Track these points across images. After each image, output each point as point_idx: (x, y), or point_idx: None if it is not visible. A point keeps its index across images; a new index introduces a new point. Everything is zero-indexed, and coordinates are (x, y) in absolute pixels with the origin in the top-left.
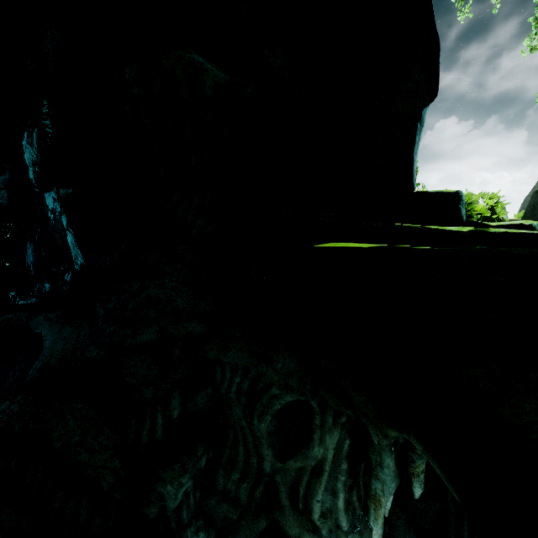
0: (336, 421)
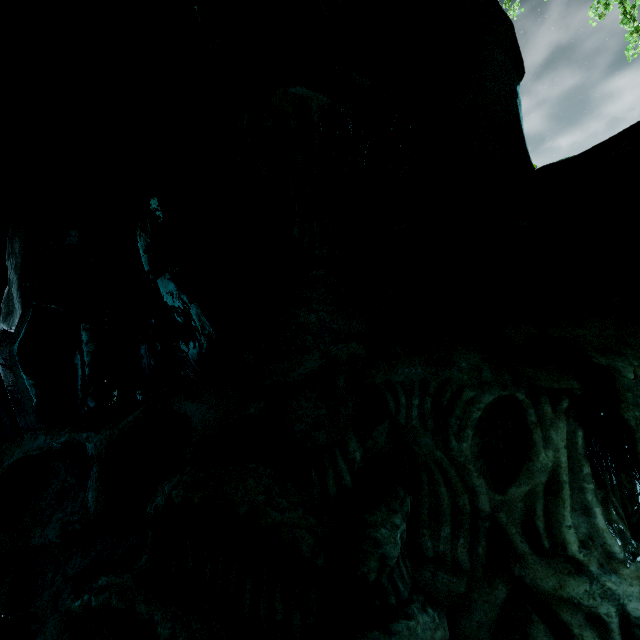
0: (556, 410)
